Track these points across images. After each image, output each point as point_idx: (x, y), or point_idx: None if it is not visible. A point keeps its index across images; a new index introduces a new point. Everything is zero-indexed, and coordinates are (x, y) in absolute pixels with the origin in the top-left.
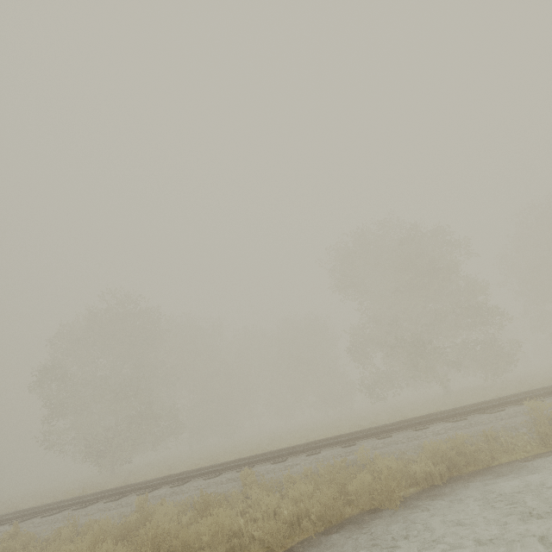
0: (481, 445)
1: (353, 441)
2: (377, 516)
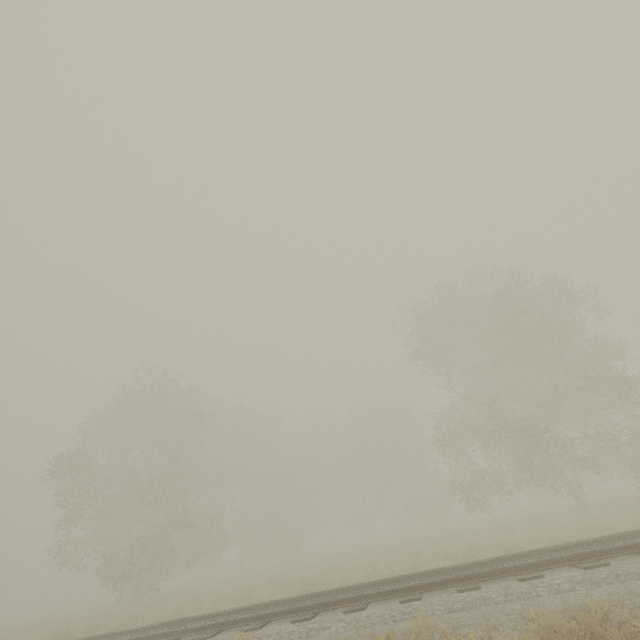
0: None
1: (418, 590)
2: None
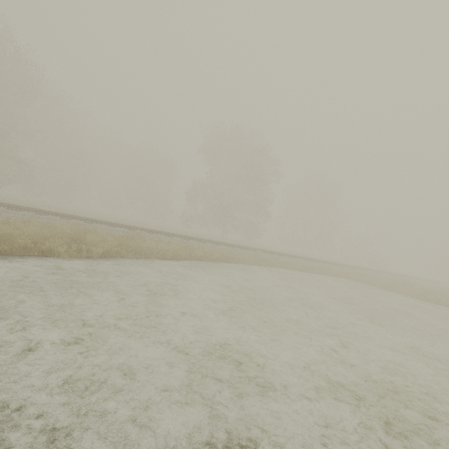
0: (237, 257)
1: (188, 239)
2: (201, 262)
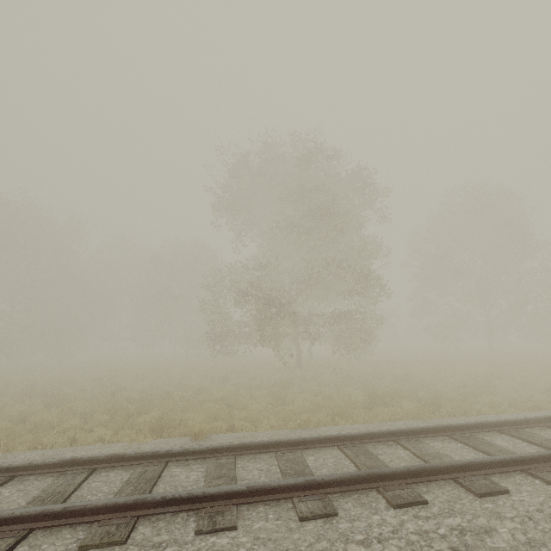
0: None
1: None
2: None
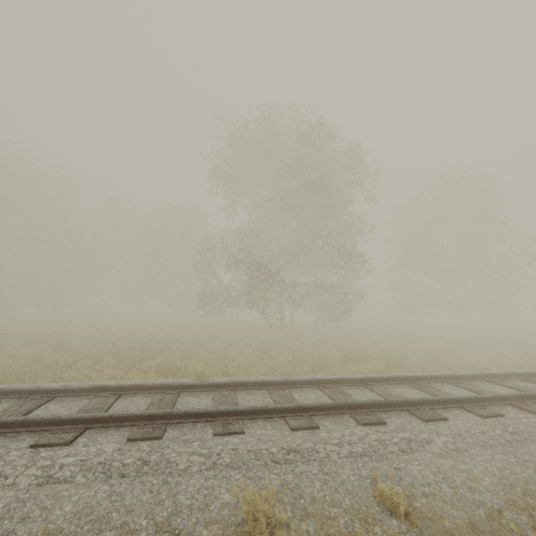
0: None
1: None
2: None
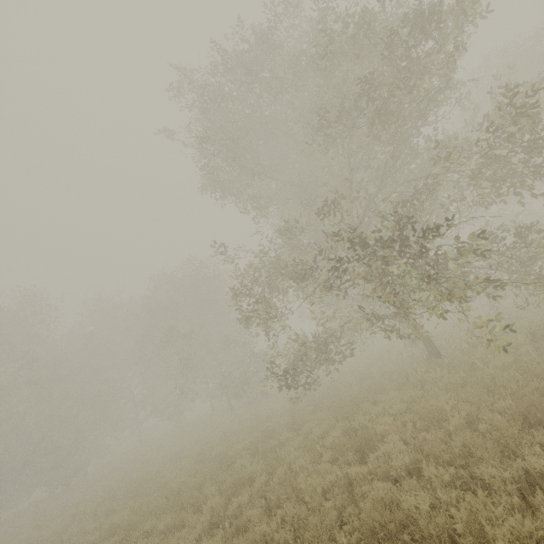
0: None
1: None
2: None
